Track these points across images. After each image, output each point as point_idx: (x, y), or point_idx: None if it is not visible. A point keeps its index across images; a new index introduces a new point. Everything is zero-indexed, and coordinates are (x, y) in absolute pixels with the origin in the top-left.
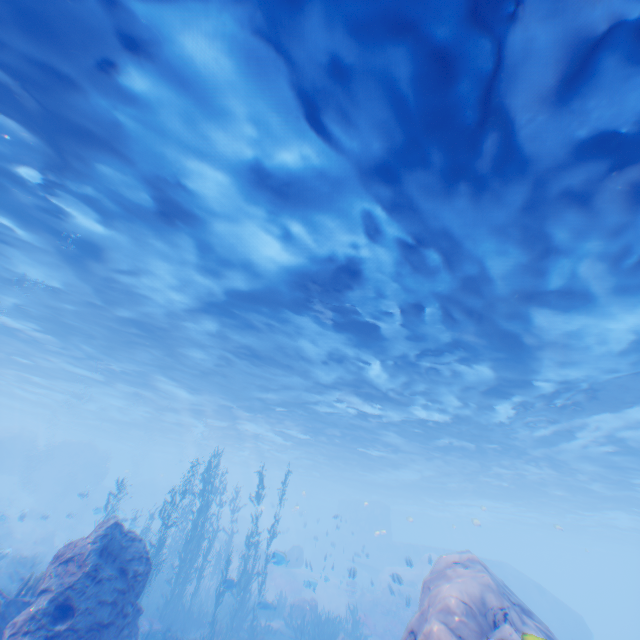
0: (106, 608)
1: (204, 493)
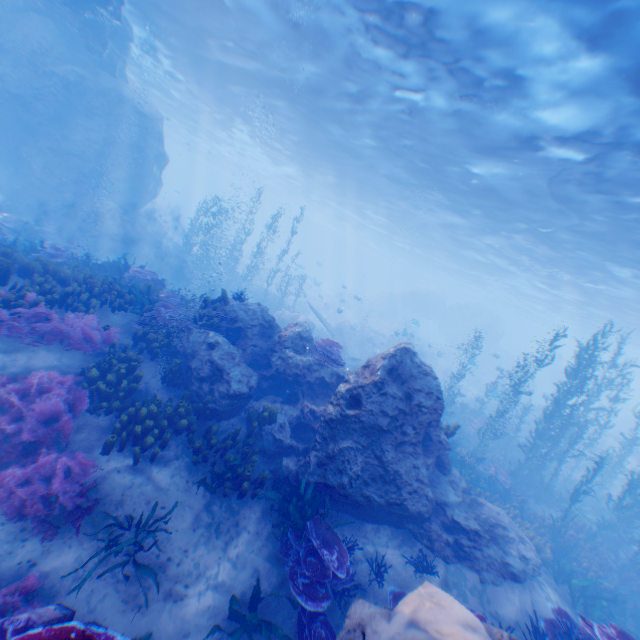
0: (385, 418)
1: (574, 374)
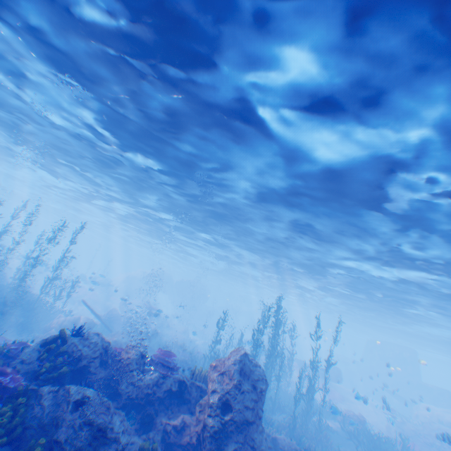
0: (248, 411)
1: (277, 327)
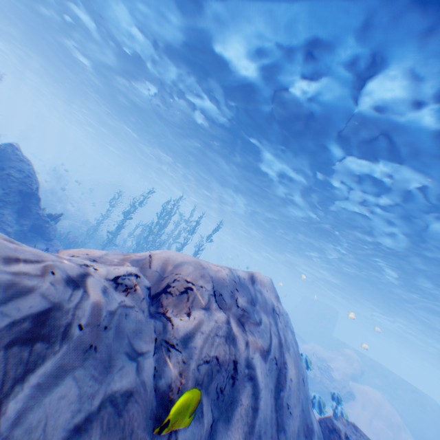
0: None
1: (160, 215)
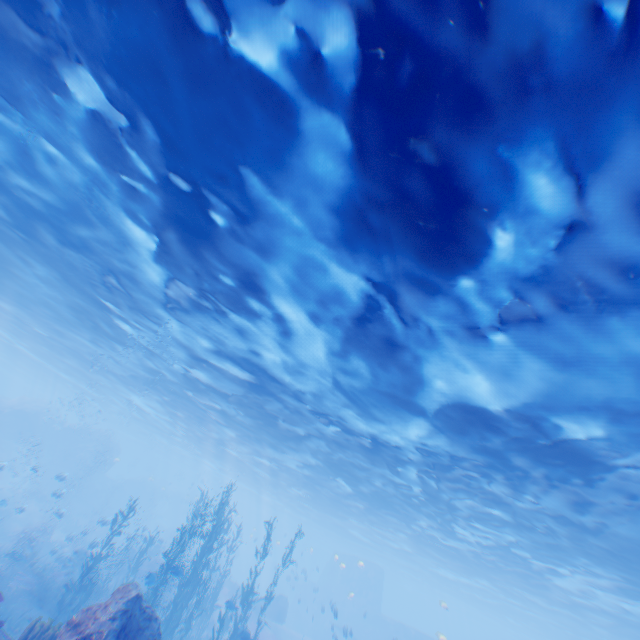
0: None
1: (211, 535)
